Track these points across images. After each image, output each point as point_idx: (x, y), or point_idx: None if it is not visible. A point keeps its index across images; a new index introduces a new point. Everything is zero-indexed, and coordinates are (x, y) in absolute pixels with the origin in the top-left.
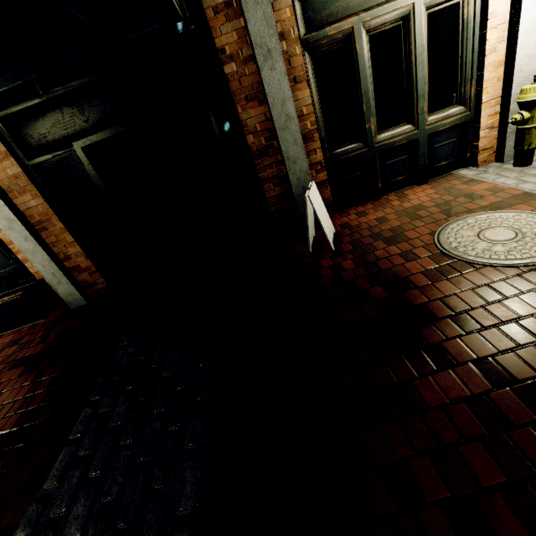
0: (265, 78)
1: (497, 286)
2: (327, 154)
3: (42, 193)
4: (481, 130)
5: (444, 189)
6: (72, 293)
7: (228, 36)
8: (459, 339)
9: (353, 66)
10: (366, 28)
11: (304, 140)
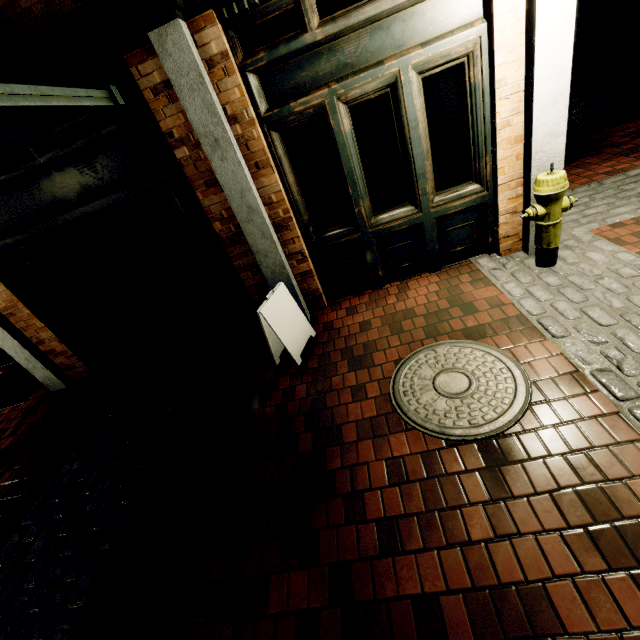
0: (216, 169)
1: (413, 459)
2: (312, 239)
3: (4, 280)
4: (500, 215)
5: (450, 286)
6: (50, 377)
7: (174, 118)
8: (341, 528)
9: (332, 143)
10: (342, 101)
11: (278, 229)
